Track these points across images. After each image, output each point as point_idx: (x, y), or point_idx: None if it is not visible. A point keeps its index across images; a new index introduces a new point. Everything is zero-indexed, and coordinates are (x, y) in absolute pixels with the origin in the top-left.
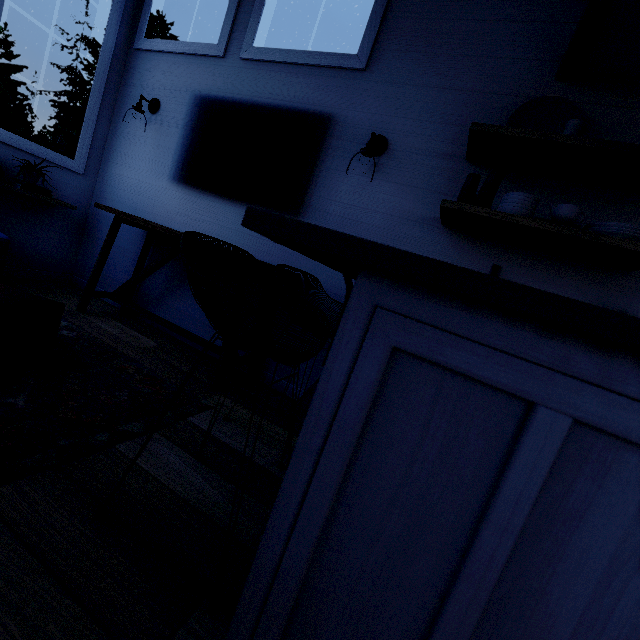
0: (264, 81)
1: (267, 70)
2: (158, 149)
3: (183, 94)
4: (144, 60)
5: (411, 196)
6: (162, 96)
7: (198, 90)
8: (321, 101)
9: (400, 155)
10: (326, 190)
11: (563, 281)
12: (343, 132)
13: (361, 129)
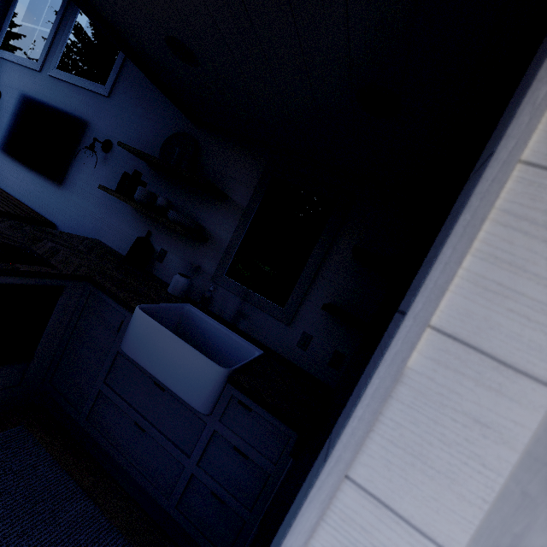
0: (58, 92)
1: (61, 86)
2: None
3: (15, 91)
4: None
5: (118, 181)
6: (3, 90)
7: (23, 90)
8: (85, 112)
9: (117, 154)
10: (78, 170)
11: (178, 245)
12: (92, 134)
13: (101, 134)
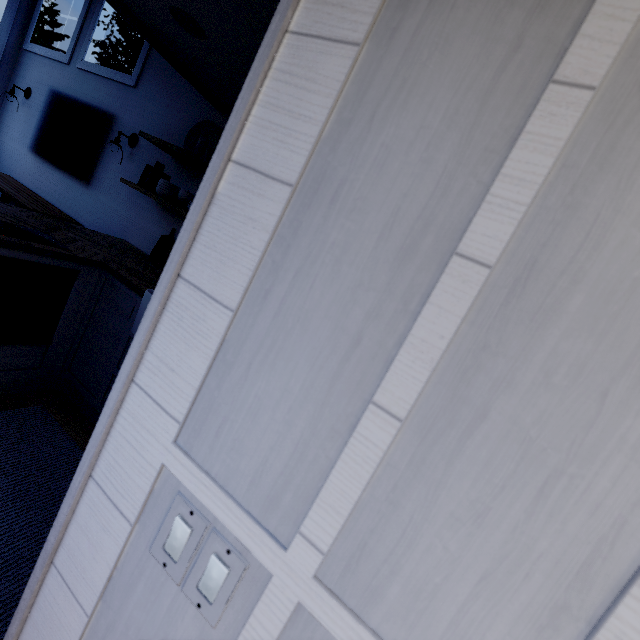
0: (87, 86)
1: (89, 78)
2: (26, 125)
3: (45, 87)
4: (28, 58)
5: None
6: (33, 87)
7: (53, 86)
8: (112, 105)
9: (143, 149)
10: (105, 168)
11: None
12: (119, 129)
13: (128, 128)
